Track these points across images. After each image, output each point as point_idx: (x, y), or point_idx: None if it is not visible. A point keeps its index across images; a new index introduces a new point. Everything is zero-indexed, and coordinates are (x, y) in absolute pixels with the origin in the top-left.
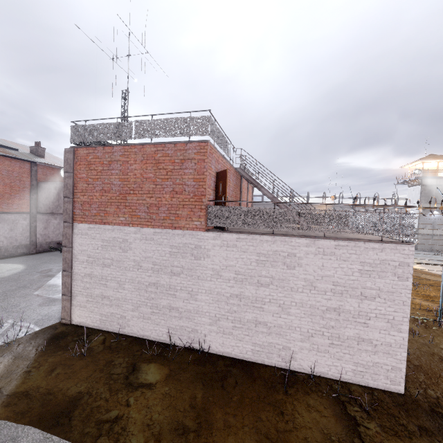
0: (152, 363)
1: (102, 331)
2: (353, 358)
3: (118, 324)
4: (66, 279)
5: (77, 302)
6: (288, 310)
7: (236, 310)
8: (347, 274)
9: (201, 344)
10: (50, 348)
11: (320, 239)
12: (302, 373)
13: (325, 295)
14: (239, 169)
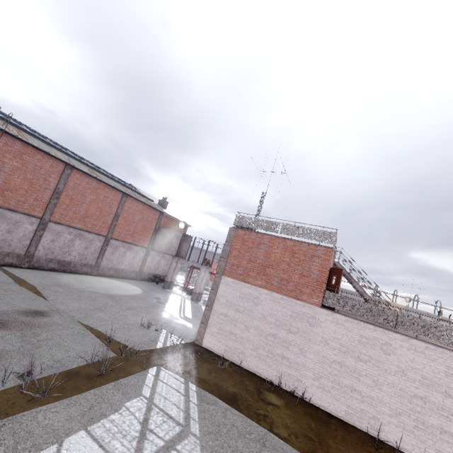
0: (270, 392)
1: (225, 359)
2: (435, 445)
3: (237, 357)
4: (206, 312)
5: (210, 331)
6: (380, 386)
7: (336, 374)
8: (433, 372)
9: (302, 393)
10: (200, 358)
11: (413, 338)
12: (388, 444)
13: (414, 384)
14: (337, 263)
